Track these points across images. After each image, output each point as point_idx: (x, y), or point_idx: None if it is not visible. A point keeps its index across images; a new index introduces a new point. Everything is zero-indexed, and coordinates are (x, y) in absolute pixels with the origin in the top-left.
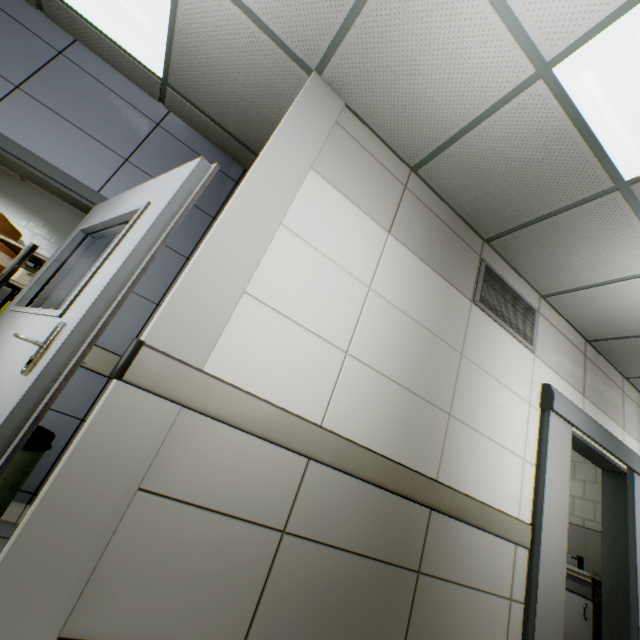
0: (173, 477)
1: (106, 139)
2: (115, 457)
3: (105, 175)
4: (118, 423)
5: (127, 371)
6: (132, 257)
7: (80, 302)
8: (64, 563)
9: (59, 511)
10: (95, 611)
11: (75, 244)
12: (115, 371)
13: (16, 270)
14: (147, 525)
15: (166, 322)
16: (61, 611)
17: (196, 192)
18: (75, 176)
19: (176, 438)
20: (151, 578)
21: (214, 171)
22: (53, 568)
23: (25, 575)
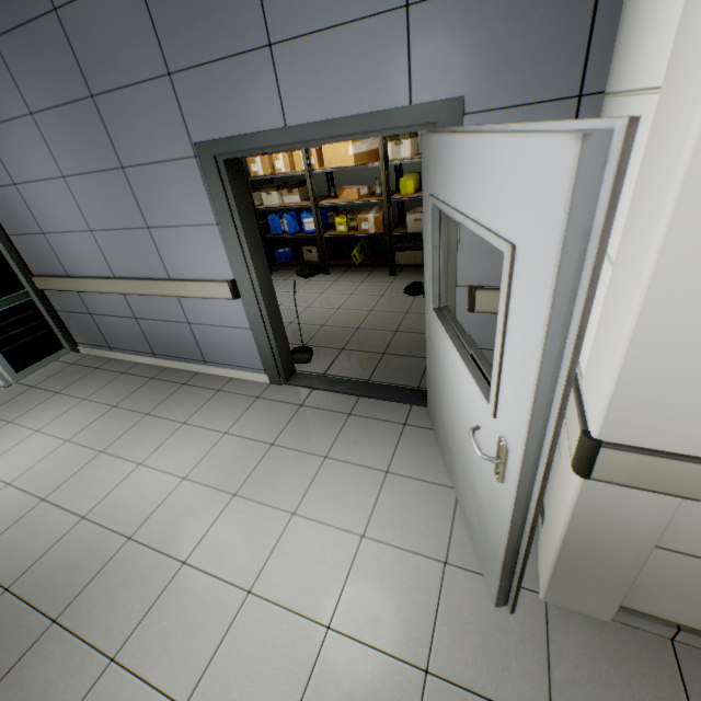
0: (693, 542)
1: (366, 2)
2: (612, 529)
3: (400, 67)
4: (602, 507)
5: (591, 471)
6: (539, 386)
7: (505, 416)
8: (600, 579)
9: (578, 553)
10: (641, 601)
11: (436, 221)
12: (576, 470)
13: (386, 151)
14: (672, 569)
15: (619, 413)
16: (612, 600)
17: (598, 235)
18: (378, 105)
19: (684, 513)
20: (693, 599)
21: (624, 148)
22: (592, 579)
23: (573, 578)
